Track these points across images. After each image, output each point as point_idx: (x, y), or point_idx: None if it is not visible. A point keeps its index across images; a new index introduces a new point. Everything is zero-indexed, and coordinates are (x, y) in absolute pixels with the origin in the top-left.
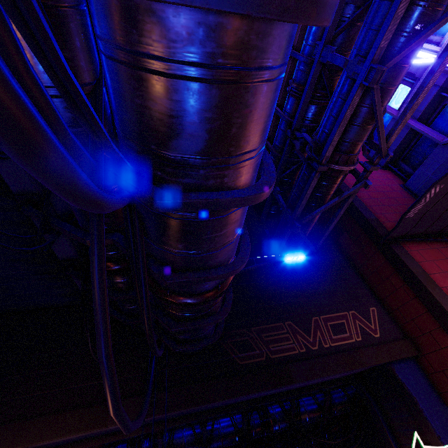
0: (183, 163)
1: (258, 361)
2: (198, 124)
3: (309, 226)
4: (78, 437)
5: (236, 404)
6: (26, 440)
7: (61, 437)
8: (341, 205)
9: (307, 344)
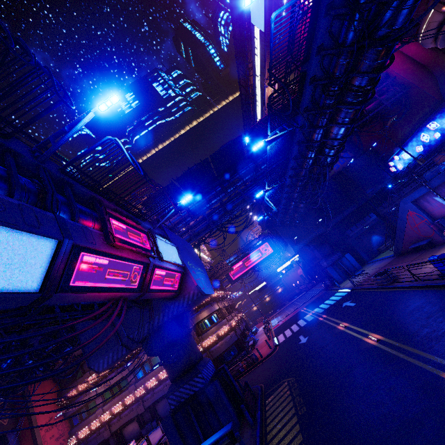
0: None
1: None
2: None
3: None
4: None
5: None
6: None
7: None
8: None
9: None
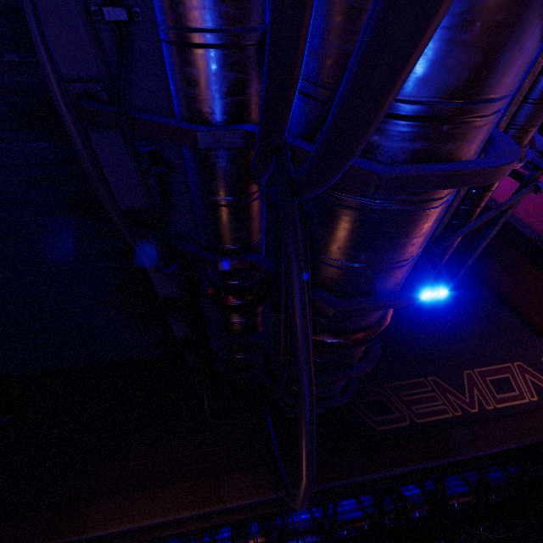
0: (423, 114)
1: (401, 427)
2: (476, 38)
3: (447, 252)
4: (182, 517)
5: (364, 482)
6: (133, 517)
7: (173, 515)
8: (495, 221)
9: (463, 406)
